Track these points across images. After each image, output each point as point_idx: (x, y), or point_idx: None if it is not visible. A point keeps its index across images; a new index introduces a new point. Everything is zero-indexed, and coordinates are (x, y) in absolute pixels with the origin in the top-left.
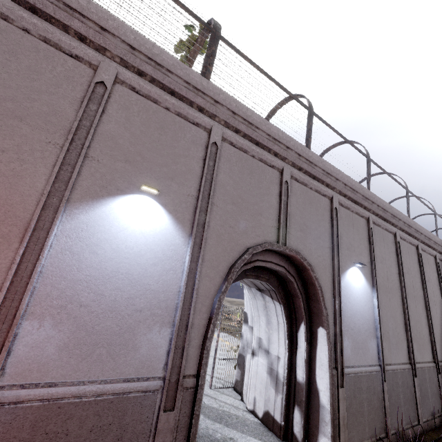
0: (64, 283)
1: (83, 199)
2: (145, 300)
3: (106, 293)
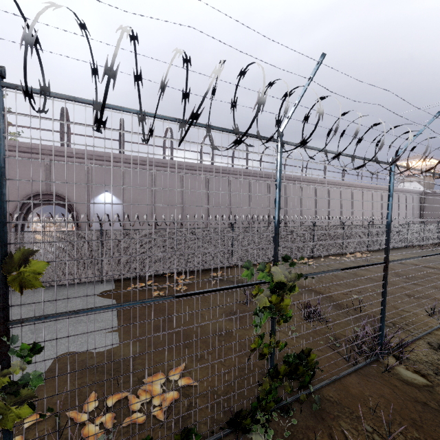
0: None
1: None
2: None
3: None
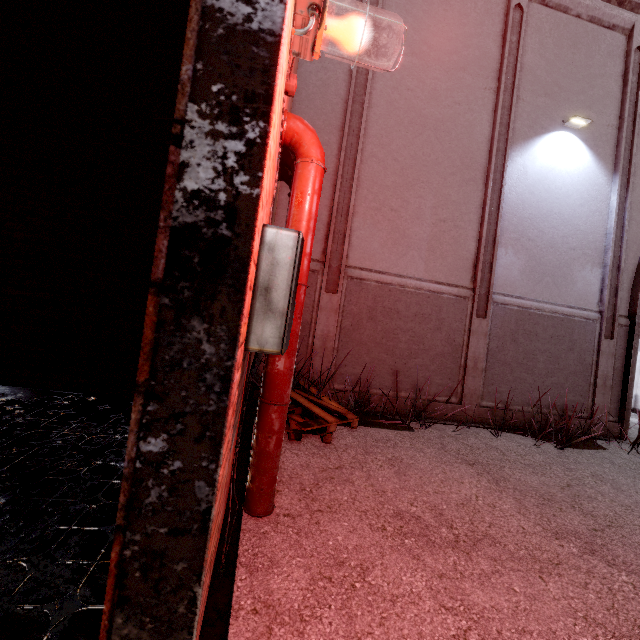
0: (515, 220)
1: (517, 142)
2: (576, 240)
3: (545, 230)
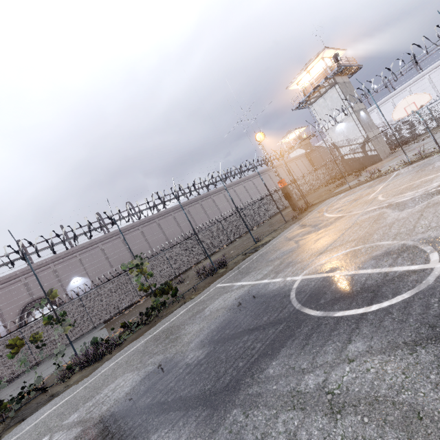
0: None
1: None
2: None
3: None
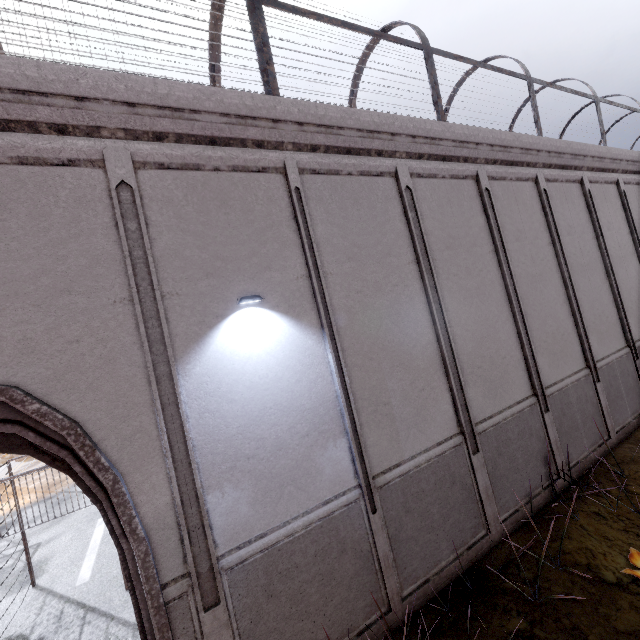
0: None
1: None
2: None
3: None
